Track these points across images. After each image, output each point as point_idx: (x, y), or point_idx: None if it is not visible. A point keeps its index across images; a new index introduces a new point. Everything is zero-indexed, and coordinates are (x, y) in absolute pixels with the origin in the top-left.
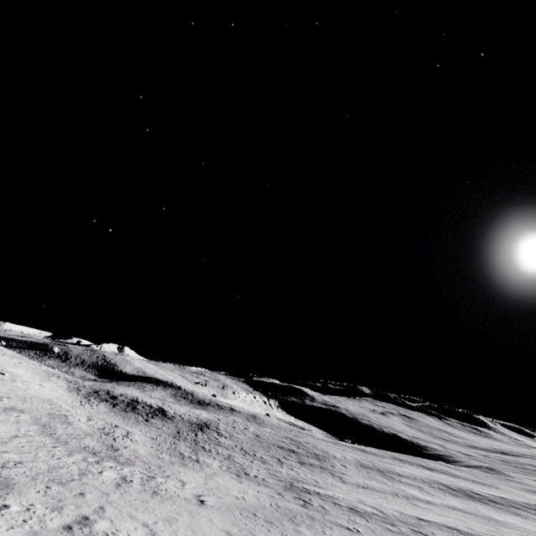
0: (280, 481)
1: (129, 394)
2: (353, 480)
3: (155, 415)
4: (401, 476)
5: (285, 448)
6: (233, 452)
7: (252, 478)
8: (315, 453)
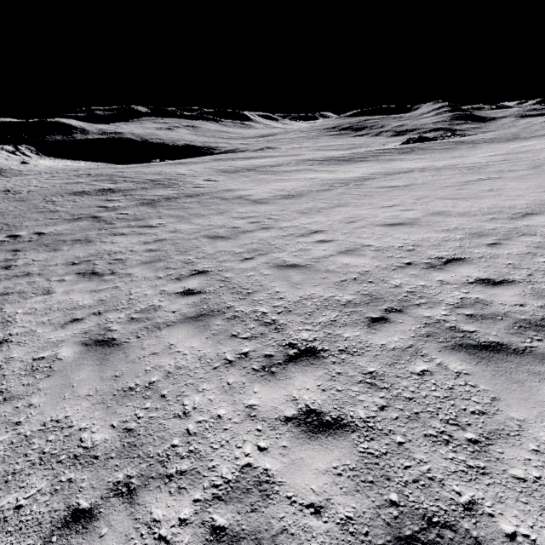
0: (184, 312)
1: None
2: (259, 193)
3: None
4: (275, 167)
5: (90, 192)
6: None
7: (19, 434)
8: (150, 180)
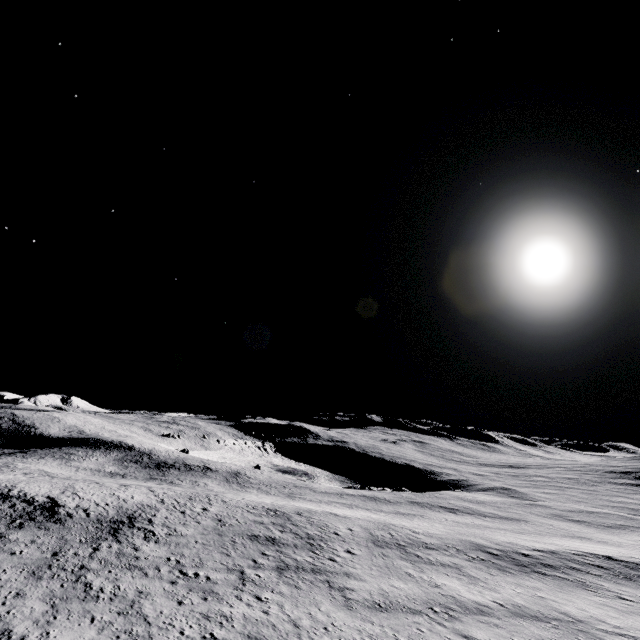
0: None
1: (2, 481)
2: (362, 589)
3: (28, 520)
4: (429, 550)
5: (260, 537)
6: (152, 582)
7: None
8: (308, 535)
